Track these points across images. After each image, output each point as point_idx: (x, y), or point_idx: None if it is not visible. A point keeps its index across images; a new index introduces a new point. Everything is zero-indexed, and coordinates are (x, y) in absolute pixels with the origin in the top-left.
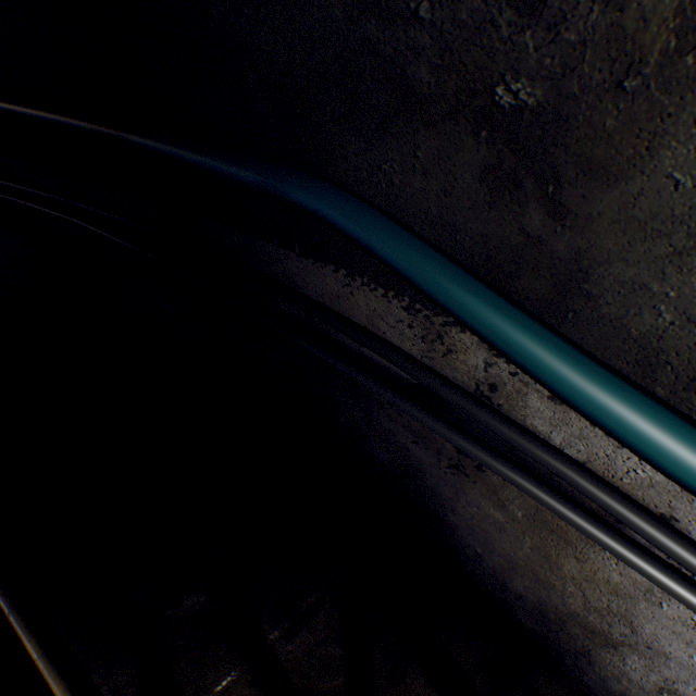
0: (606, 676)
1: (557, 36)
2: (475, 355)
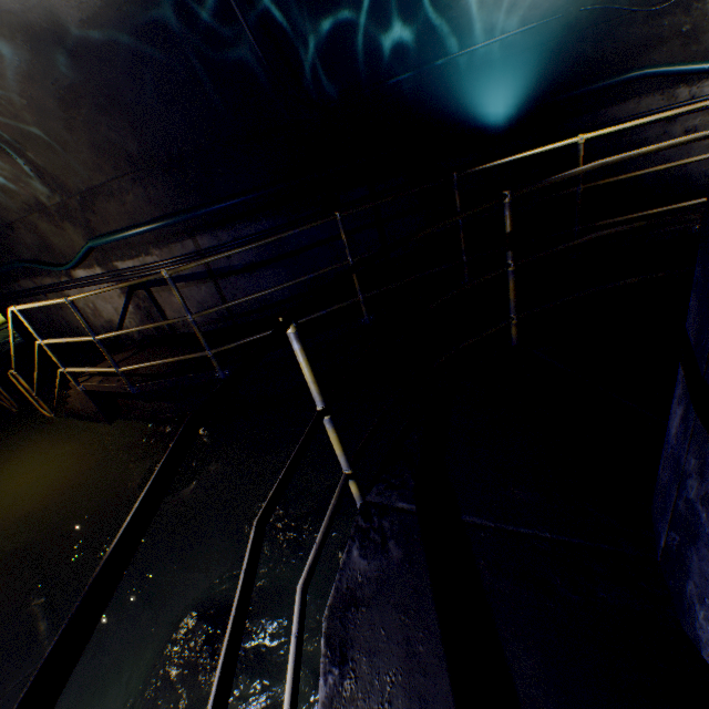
0: None
1: (691, 18)
2: (684, 93)
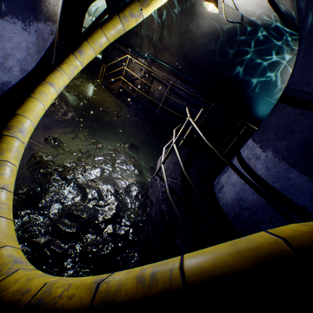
0: None
1: None
2: None
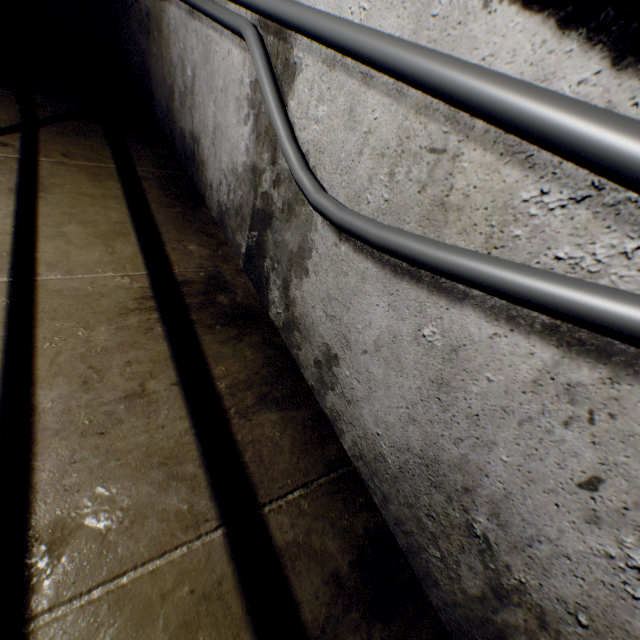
0: (177, 126)
1: None
2: None
